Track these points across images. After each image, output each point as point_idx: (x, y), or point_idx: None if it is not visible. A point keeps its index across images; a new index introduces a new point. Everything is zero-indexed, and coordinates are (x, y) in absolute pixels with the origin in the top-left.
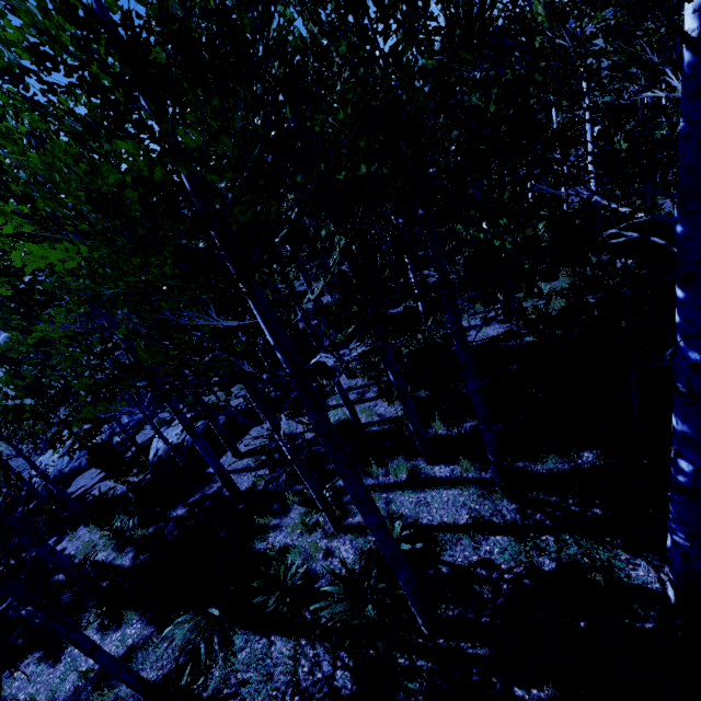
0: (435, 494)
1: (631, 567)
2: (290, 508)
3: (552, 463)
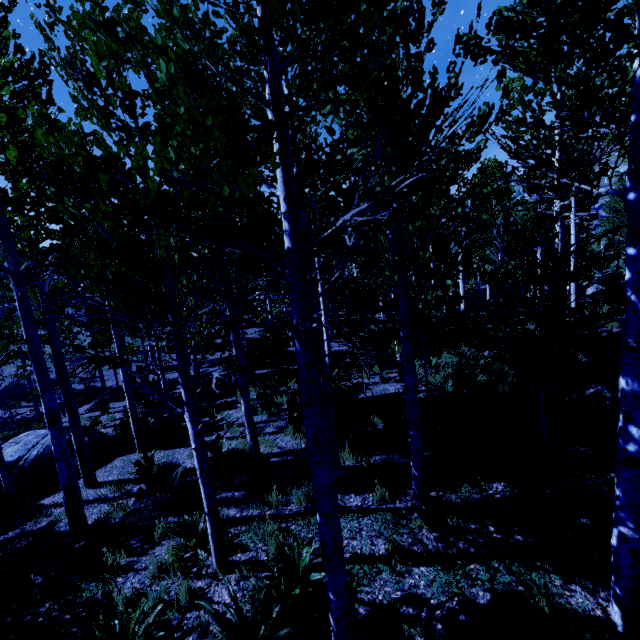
0: (346, 523)
1: (568, 594)
2: (155, 544)
3: (465, 493)
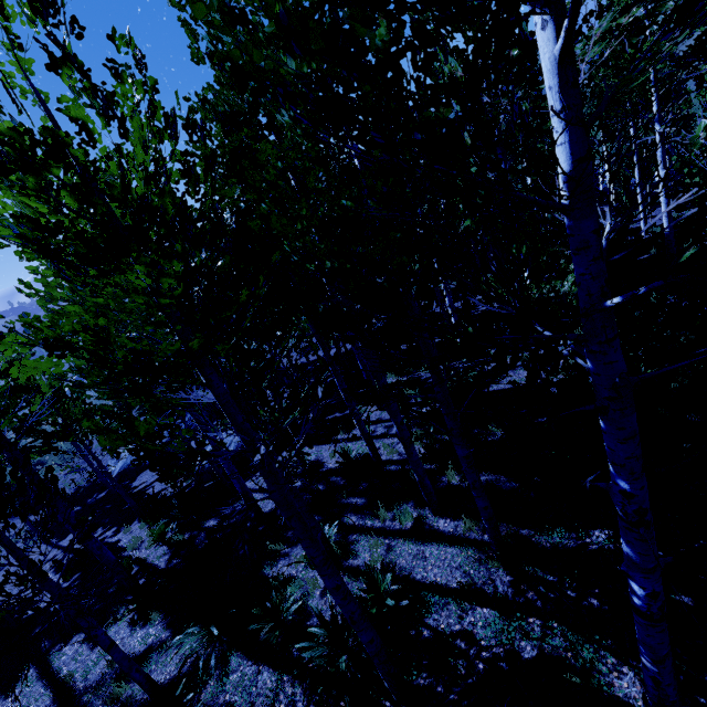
0: (434, 549)
1: (616, 675)
2: None
3: (558, 537)
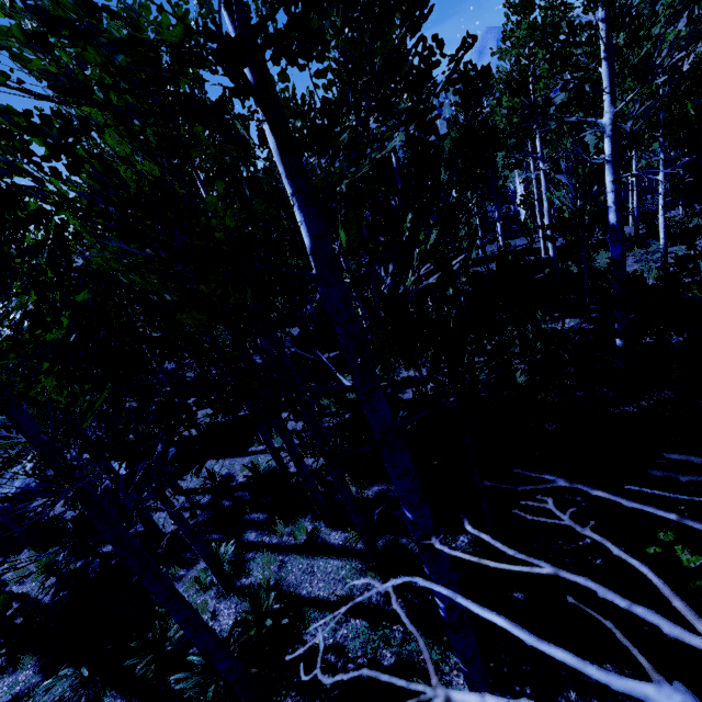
0: (322, 563)
1: (455, 673)
2: (200, 559)
3: None
